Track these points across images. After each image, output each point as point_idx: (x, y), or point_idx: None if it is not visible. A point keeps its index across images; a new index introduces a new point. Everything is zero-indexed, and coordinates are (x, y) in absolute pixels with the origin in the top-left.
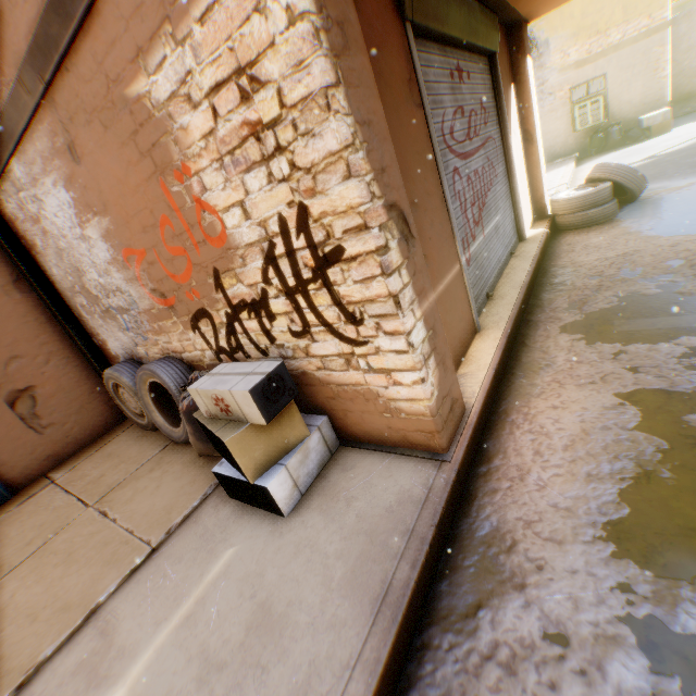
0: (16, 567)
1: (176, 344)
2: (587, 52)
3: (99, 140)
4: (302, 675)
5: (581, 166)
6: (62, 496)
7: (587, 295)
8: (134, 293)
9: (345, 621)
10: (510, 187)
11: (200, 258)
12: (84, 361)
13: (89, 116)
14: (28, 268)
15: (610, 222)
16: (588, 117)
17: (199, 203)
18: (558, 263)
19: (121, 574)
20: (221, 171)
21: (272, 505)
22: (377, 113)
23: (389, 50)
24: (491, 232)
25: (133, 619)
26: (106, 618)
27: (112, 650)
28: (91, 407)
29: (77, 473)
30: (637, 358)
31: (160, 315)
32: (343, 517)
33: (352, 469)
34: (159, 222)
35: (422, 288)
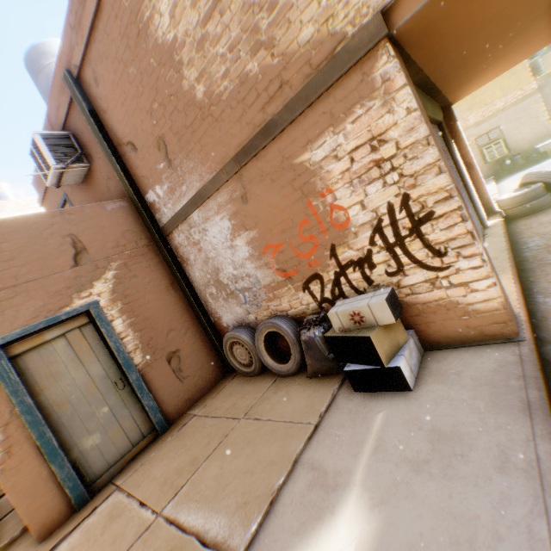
0: (208, 456)
1: (285, 304)
2: (481, 116)
3: (265, 188)
4: (496, 451)
5: (500, 183)
6: (210, 419)
7: None
8: (259, 275)
9: (506, 423)
10: (467, 195)
11: (322, 240)
12: (203, 334)
13: (263, 178)
14: (180, 274)
15: (550, 207)
16: (494, 153)
17: (329, 208)
18: (523, 236)
19: (302, 440)
20: (350, 187)
21: (400, 382)
22: (439, 146)
23: None
24: None
25: (331, 458)
26: (308, 462)
27: (329, 474)
28: (207, 365)
29: (211, 407)
30: None
31: (277, 286)
32: (459, 381)
33: (445, 359)
34: (295, 225)
35: (476, 232)
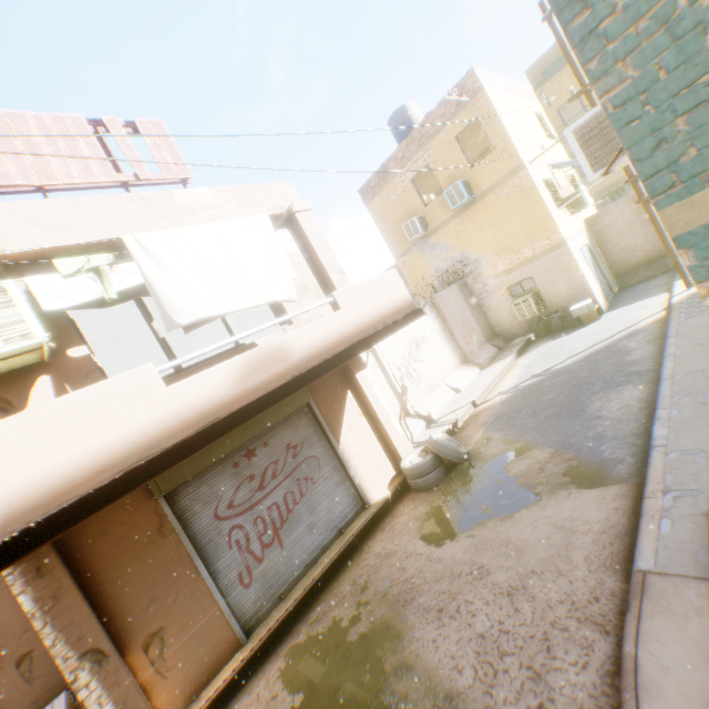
0: None
1: None
2: (511, 263)
3: None
4: None
5: (520, 358)
6: None
7: (330, 607)
8: None
9: None
10: (347, 472)
11: None
12: None
13: None
14: None
15: (431, 491)
16: (525, 311)
17: None
18: (364, 546)
19: None
20: None
21: None
22: (83, 610)
23: (139, 526)
24: (298, 535)
25: None
26: None
27: None
28: None
29: None
30: (273, 705)
31: None
32: None
33: None
34: None
35: (116, 680)
